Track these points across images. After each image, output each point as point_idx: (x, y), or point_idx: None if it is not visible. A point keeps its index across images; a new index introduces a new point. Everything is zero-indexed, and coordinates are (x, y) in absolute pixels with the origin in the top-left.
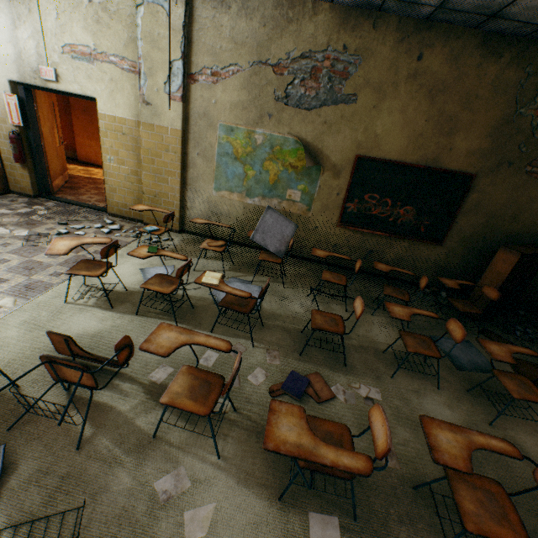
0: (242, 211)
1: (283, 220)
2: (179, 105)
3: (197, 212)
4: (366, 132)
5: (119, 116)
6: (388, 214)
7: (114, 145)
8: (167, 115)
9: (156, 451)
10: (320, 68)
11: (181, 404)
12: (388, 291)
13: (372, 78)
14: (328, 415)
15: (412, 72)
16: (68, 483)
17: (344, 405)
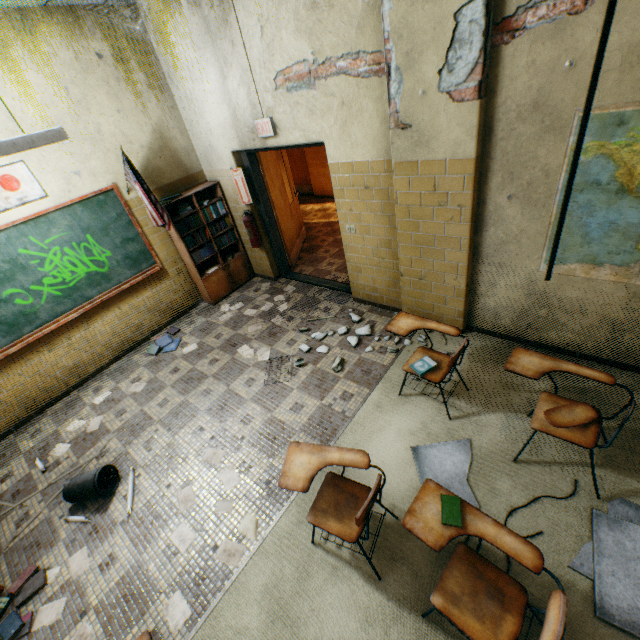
0: (620, 302)
1: None
2: (470, 108)
3: (498, 300)
4: None
5: (357, 161)
6: None
7: (353, 208)
8: (443, 137)
9: None
10: None
11: None
12: None
13: None
14: None
15: None
16: None
17: None
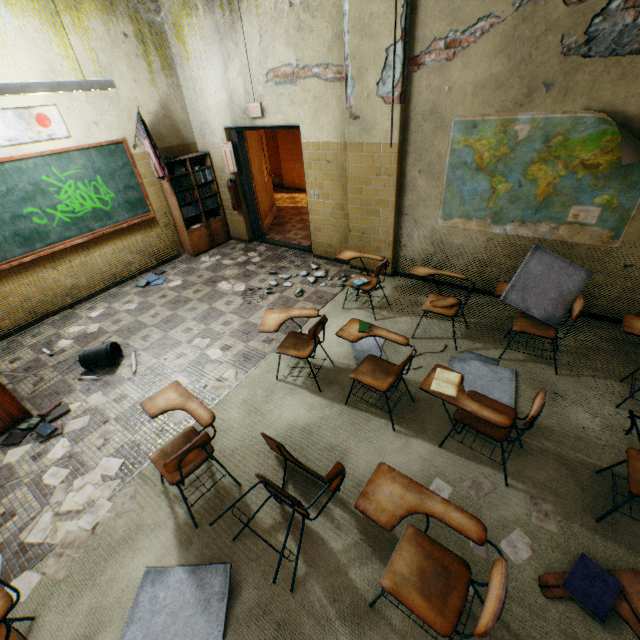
0: (483, 245)
1: (563, 266)
2: (395, 109)
3: (414, 249)
4: None
5: (323, 141)
6: None
7: (318, 178)
8: (379, 127)
9: (374, 631)
10: None
11: (409, 600)
12: None
13: None
14: None
15: None
16: (283, 636)
17: None
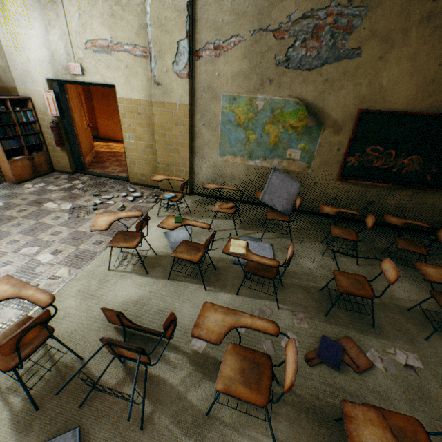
0: (244, 172)
1: (288, 180)
2: (186, 82)
3: (204, 176)
4: (370, 85)
5: (135, 98)
6: (391, 165)
7: (132, 124)
8: (176, 92)
9: (212, 432)
10: (322, 26)
11: (237, 392)
12: (402, 244)
13: (379, 28)
14: (371, 388)
15: (426, 14)
16: None
17: (385, 375)
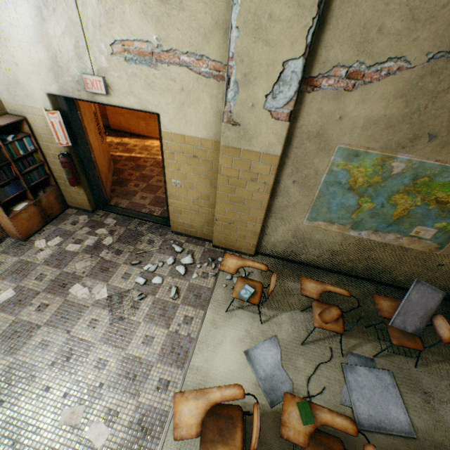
0: (338, 241)
1: (430, 292)
2: (283, 125)
3: (277, 238)
4: None
5: (190, 135)
6: None
7: (181, 168)
8: (262, 138)
9: None
10: None
11: None
12: None
13: None
14: None
15: None
16: None
17: None
